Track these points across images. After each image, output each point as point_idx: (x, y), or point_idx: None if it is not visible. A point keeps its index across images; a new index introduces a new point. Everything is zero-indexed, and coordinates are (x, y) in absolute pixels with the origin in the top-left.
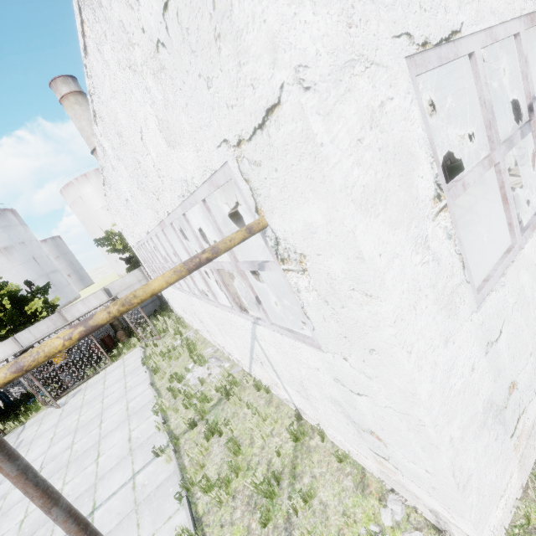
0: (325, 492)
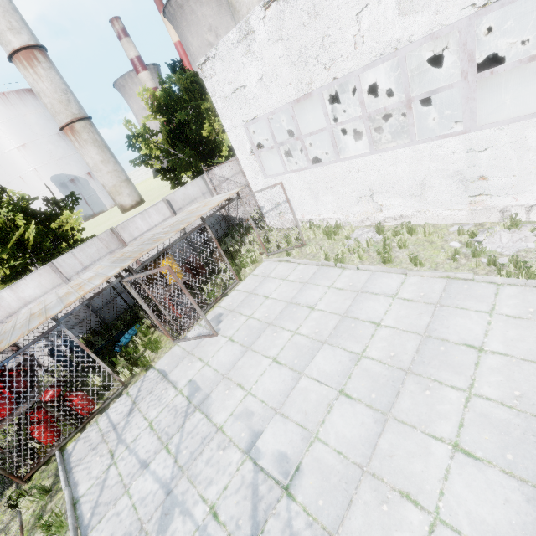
0: None
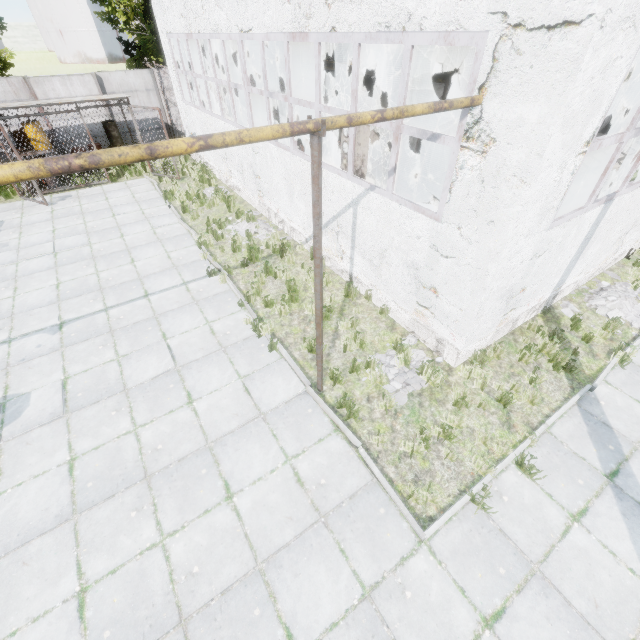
0: (365, 326)
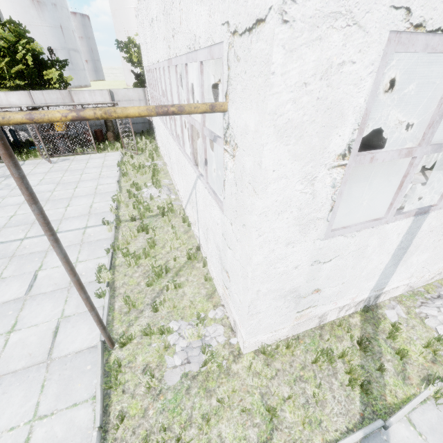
0: (188, 289)
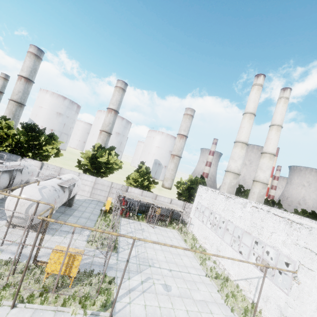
0: None
